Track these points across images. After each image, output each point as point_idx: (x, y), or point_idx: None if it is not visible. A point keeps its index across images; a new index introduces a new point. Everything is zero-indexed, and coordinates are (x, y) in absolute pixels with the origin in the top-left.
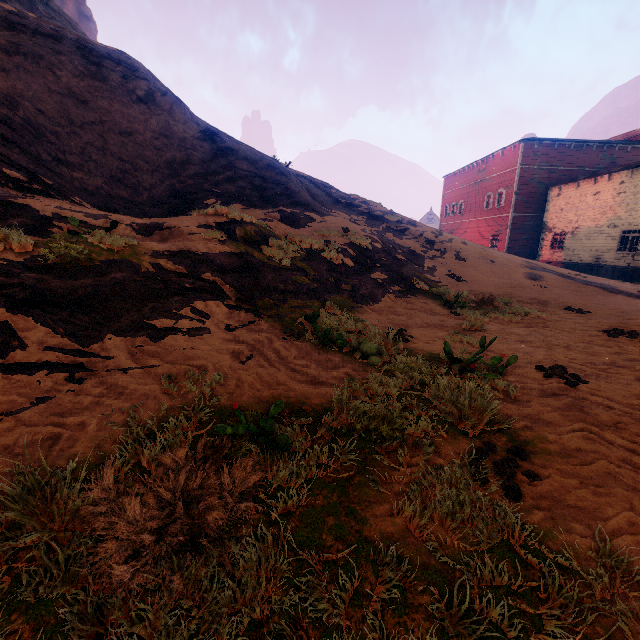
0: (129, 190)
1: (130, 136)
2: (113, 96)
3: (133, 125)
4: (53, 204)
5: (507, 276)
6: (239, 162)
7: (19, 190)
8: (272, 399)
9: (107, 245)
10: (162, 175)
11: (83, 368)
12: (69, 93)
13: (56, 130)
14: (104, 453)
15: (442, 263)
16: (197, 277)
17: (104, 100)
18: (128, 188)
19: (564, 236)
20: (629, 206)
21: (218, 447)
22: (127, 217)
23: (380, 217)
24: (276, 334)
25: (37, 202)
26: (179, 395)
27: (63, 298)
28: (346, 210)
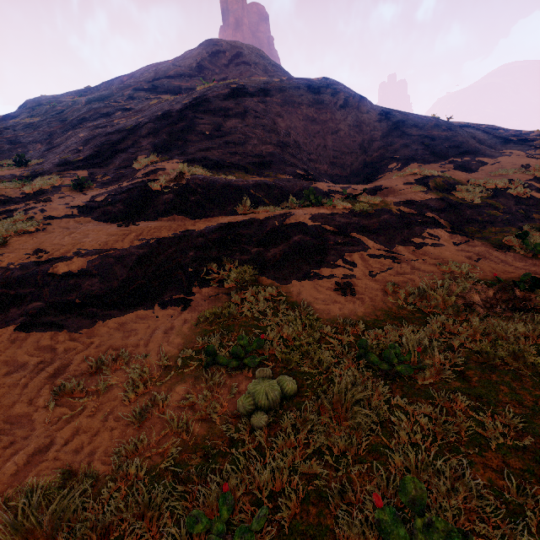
0: (339, 169)
1: (337, 133)
2: (327, 110)
3: (338, 125)
4: (324, 185)
5: None
6: (409, 130)
7: (305, 180)
8: (509, 278)
9: (372, 201)
10: (356, 154)
11: (395, 258)
12: (307, 118)
13: (304, 142)
14: (431, 288)
15: None
16: (422, 215)
17: (322, 115)
18: (339, 168)
19: None
20: None
21: (506, 283)
22: (359, 186)
23: None
24: (489, 248)
25: (318, 185)
26: (448, 272)
27: (370, 228)
28: (519, 147)
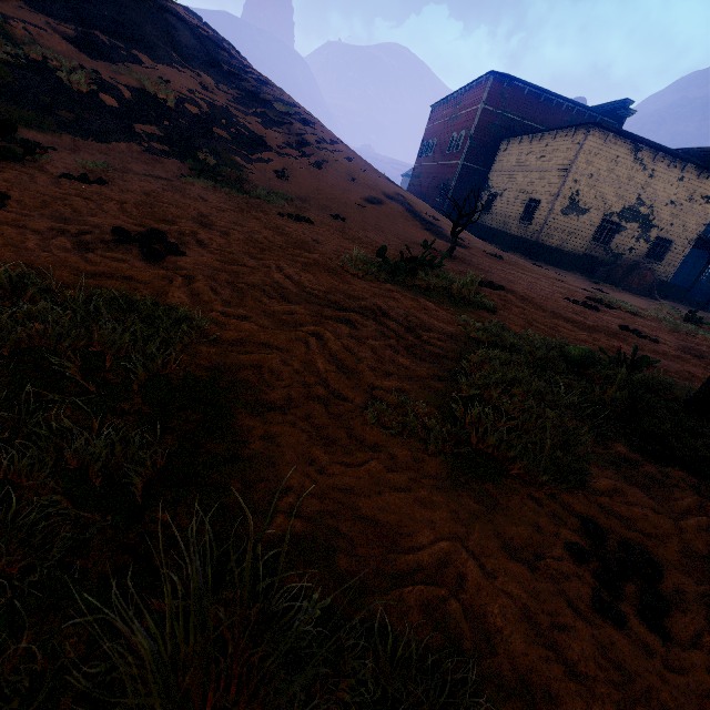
0: None
1: None
2: None
3: None
4: None
5: (344, 192)
6: None
7: None
8: None
9: None
10: None
11: None
12: None
13: None
14: None
15: (287, 162)
16: None
17: None
18: None
19: (495, 198)
20: (542, 173)
21: None
22: None
23: (265, 101)
24: None
25: None
26: None
27: None
28: (220, 77)
